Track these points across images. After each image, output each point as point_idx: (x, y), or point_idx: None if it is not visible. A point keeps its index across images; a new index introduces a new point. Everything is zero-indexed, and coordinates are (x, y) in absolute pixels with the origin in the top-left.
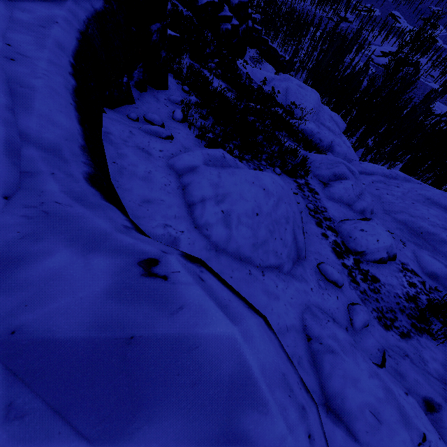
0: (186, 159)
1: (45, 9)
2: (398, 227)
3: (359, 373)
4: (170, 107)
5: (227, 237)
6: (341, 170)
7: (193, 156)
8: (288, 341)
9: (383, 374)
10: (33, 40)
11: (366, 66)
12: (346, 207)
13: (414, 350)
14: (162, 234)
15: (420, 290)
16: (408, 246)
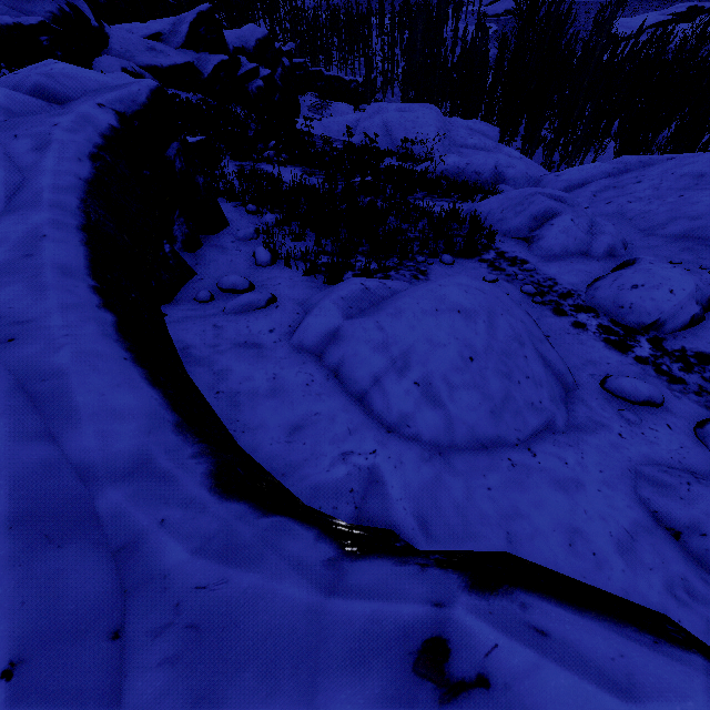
0: (316, 325)
1: (19, 224)
2: (682, 247)
3: None
4: (246, 250)
5: (445, 422)
6: (541, 206)
7: (323, 314)
8: (645, 558)
9: None
10: (25, 288)
11: (482, 28)
12: (581, 258)
13: None
14: (346, 474)
15: None
16: None
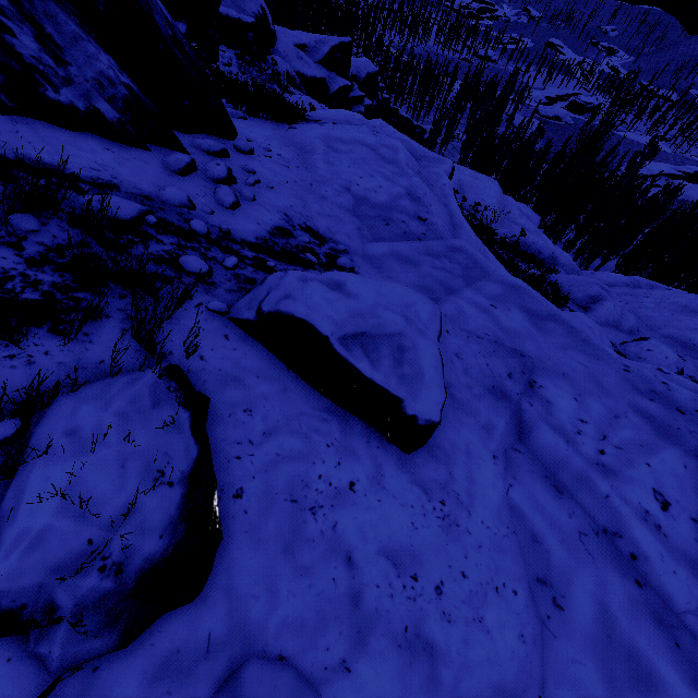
0: None
1: (470, 236)
2: (669, 342)
3: None
4: None
5: None
6: (596, 292)
7: None
8: None
9: None
10: (497, 265)
11: (540, 130)
12: (615, 329)
13: None
14: None
15: None
16: (687, 361)
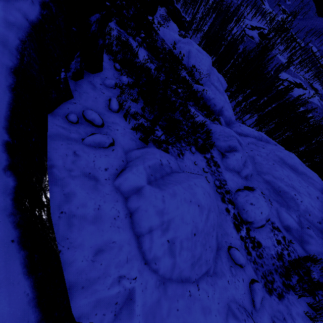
0: (132, 179)
1: None
2: (267, 187)
3: None
4: (106, 94)
5: (172, 266)
6: (234, 144)
7: (138, 174)
8: None
9: None
10: None
11: (242, 38)
12: (237, 174)
13: (287, 309)
14: (117, 291)
15: (283, 246)
16: (273, 205)
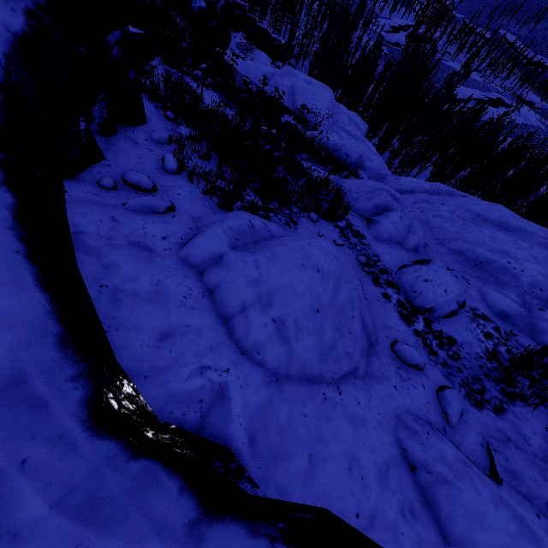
0: (205, 246)
1: None
2: (456, 260)
3: (483, 505)
4: (156, 152)
5: (286, 356)
6: (384, 200)
7: (213, 238)
8: (392, 484)
9: (507, 496)
10: None
11: (378, 48)
12: (398, 246)
13: (513, 427)
14: (200, 385)
15: (497, 340)
16: (472, 284)
